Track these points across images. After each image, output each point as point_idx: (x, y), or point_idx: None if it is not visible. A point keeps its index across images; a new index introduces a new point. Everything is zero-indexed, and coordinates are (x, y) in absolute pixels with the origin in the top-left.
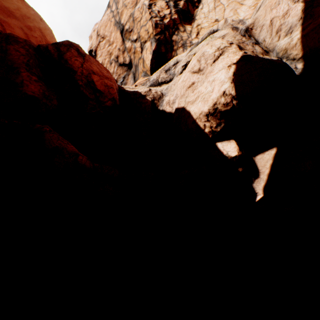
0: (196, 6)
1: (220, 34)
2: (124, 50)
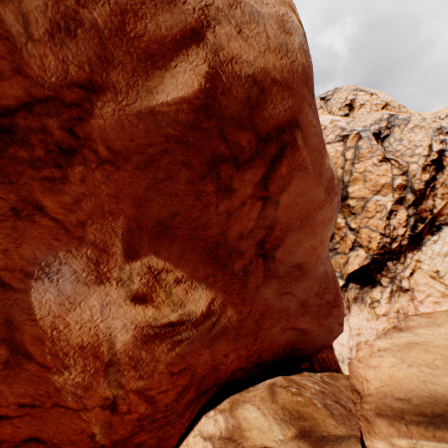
0: (432, 231)
1: None
2: None
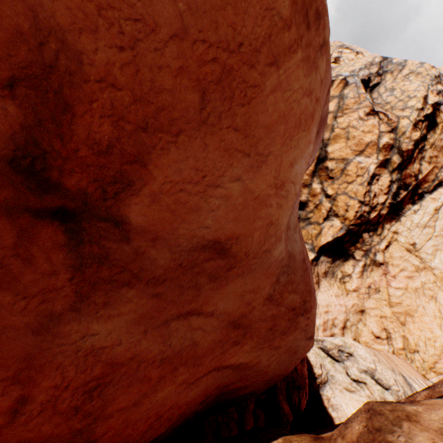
0: (414, 200)
1: (388, 396)
2: (306, 184)
